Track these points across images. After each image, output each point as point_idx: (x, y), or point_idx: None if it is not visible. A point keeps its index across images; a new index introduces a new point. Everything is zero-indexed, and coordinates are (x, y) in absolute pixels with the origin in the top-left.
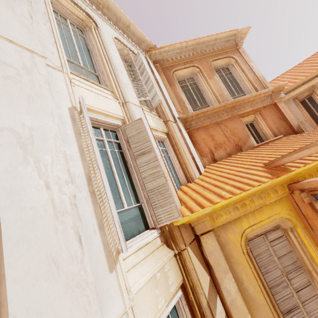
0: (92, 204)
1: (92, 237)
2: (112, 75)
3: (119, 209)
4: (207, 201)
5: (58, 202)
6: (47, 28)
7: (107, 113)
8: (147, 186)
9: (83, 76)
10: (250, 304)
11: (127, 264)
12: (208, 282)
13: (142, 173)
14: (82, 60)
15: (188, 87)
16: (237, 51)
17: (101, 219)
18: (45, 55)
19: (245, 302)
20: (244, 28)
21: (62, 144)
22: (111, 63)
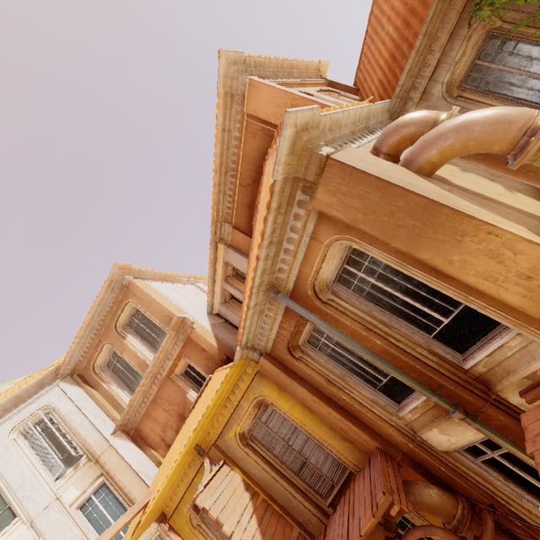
0: None
1: None
2: (15, 500)
3: None
4: None
5: None
6: None
7: None
8: None
9: None
10: None
11: None
12: None
13: None
14: None
15: (118, 366)
16: (130, 290)
17: None
18: None
19: None
20: (112, 271)
21: None
22: (10, 488)
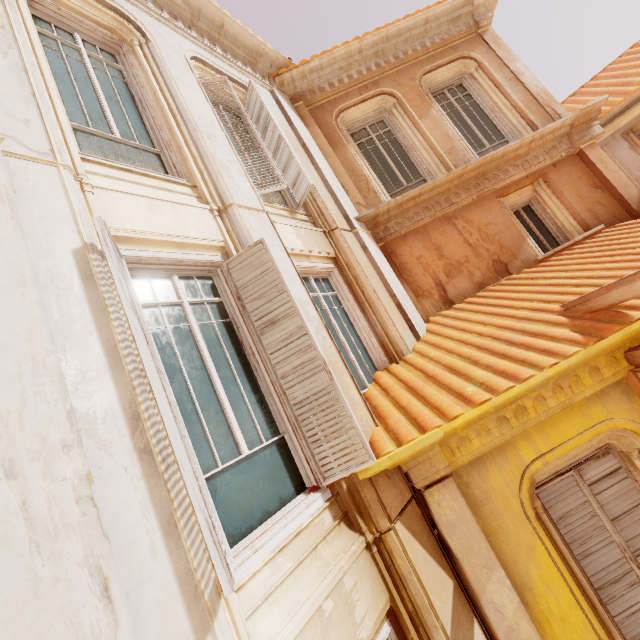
0: (144, 480)
1: (147, 565)
2: (189, 148)
3: (230, 459)
4: (433, 412)
5: (42, 507)
6: (12, 62)
7: (182, 241)
8: (292, 395)
9: (118, 163)
10: (553, 633)
11: (251, 594)
12: (451, 595)
13: (278, 365)
14: (118, 124)
15: (375, 144)
16: (481, 40)
17: (169, 513)
18: (7, 131)
19: (541, 629)
20: None
21: (51, 349)
22: (185, 119)
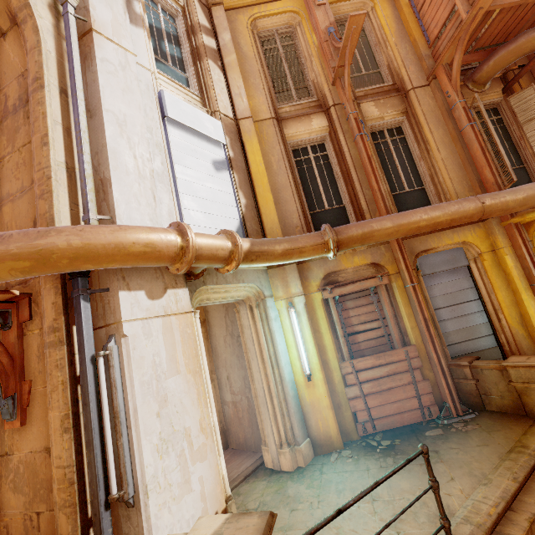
0: None
1: None
2: None
3: None
4: None
5: None
6: None
7: None
8: None
9: None
10: (241, 57)
11: None
12: (208, 27)
13: None
14: None
15: None
16: None
17: None
18: None
19: (238, 55)
20: None
21: None
22: None
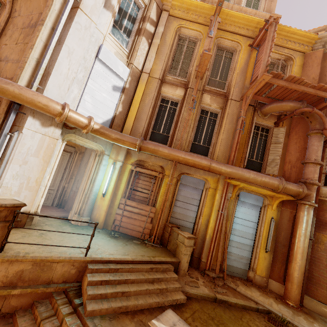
0: None
1: None
2: None
3: None
4: None
5: None
6: None
7: None
8: None
9: None
10: (163, 42)
11: None
12: (154, 20)
13: None
14: None
15: None
16: None
17: None
18: None
19: (162, 41)
20: None
21: None
22: None
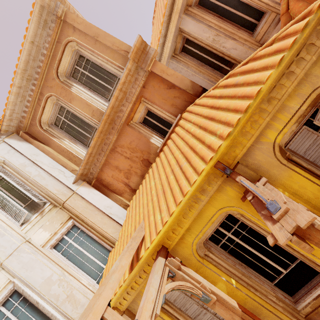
0: None
1: None
2: None
3: None
4: None
5: None
6: None
7: None
8: None
9: None
10: None
11: None
12: None
13: (48, 313)
14: None
15: (66, 122)
16: (67, 24)
17: None
18: None
19: None
20: None
21: None
22: None
